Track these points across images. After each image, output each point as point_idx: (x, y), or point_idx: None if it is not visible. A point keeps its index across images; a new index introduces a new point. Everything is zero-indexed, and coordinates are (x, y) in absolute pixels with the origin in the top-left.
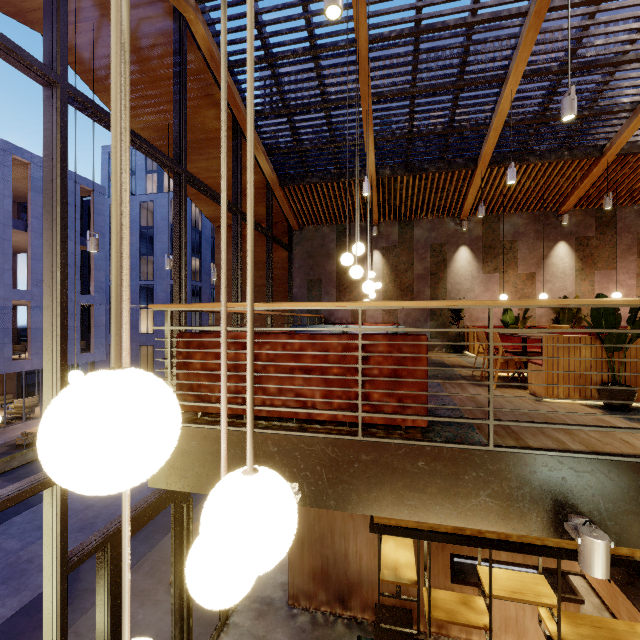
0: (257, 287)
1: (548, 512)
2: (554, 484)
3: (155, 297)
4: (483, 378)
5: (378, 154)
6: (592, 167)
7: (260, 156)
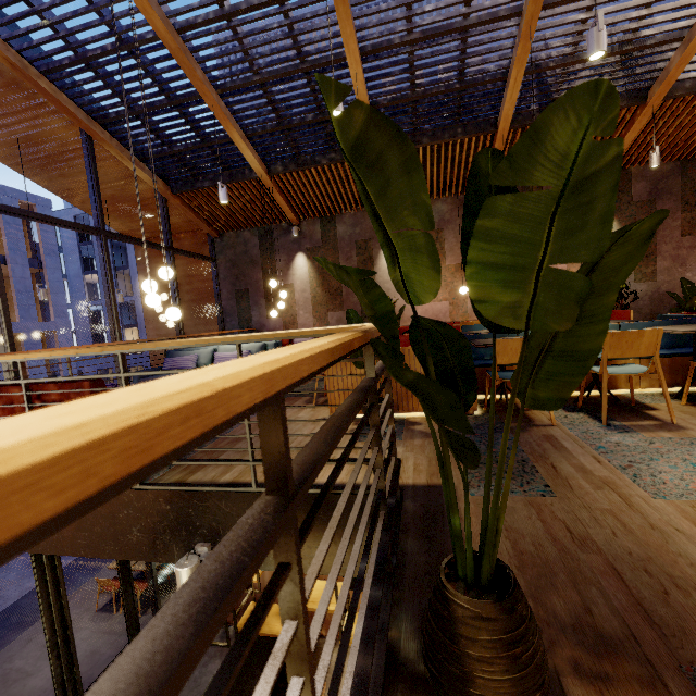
0: (185, 303)
1: (184, 542)
2: (185, 516)
3: (138, 314)
4: (324, 393)
5: (260, 150)
6: (494, 143)
7: (130, 164)
